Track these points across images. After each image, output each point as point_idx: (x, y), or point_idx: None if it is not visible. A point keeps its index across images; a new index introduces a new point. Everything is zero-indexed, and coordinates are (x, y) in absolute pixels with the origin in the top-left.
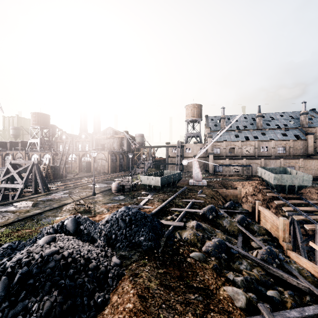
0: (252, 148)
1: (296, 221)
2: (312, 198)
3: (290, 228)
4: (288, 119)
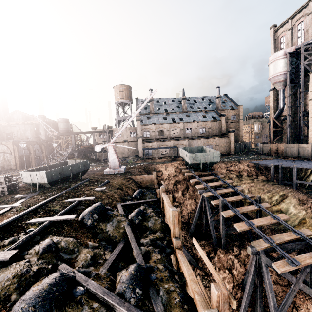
0: (179, 130)
1: (206, 198)
2: (222, 172)
3: (202, 205)
4: (208, 102)
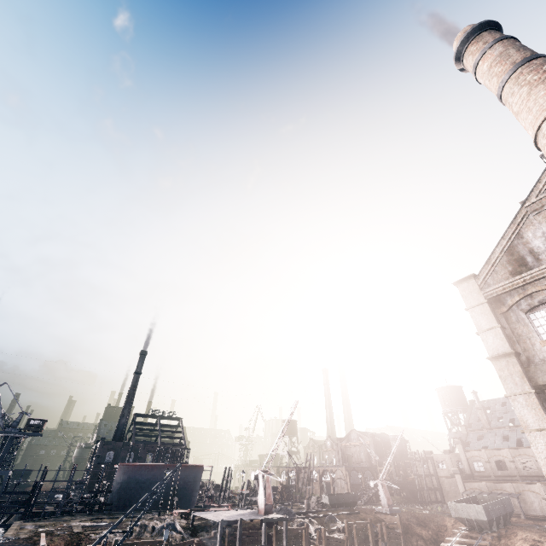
0: (532, 460)
1: None
2: (521, 545)
3: None
4: None
